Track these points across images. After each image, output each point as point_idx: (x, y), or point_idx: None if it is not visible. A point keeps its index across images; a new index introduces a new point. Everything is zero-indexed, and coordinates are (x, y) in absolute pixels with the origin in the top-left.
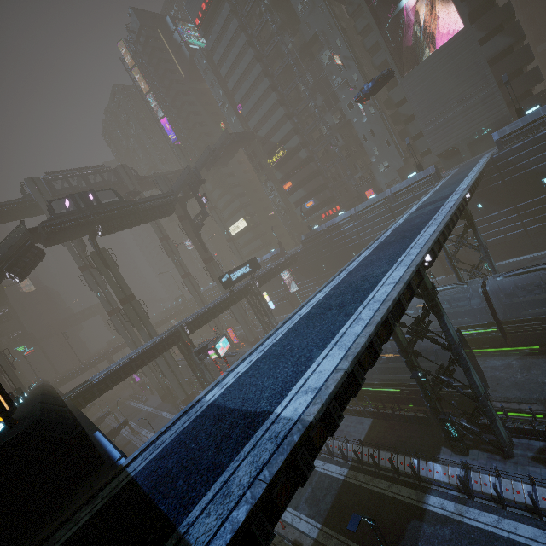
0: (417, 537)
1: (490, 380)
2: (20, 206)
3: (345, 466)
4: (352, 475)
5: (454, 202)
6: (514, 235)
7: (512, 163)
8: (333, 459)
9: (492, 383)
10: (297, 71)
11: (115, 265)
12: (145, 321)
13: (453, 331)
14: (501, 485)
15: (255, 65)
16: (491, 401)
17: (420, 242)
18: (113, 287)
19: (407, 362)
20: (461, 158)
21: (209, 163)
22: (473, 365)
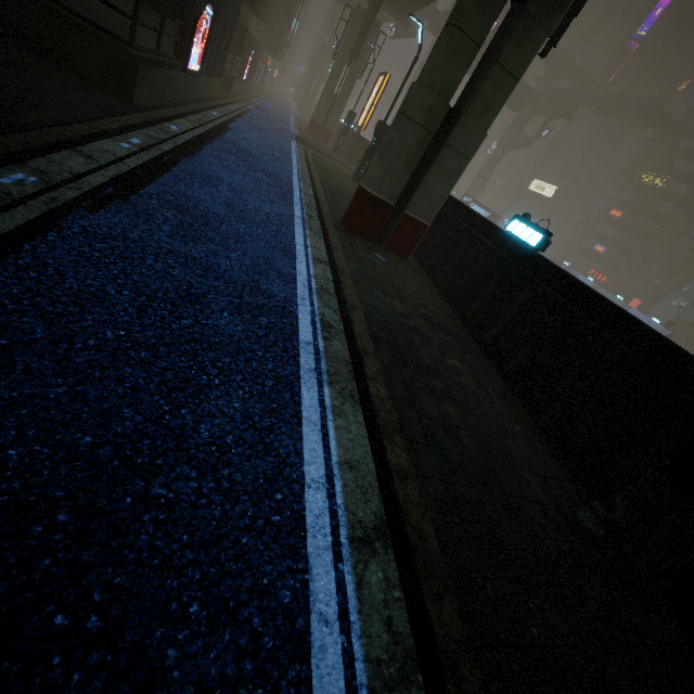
0: None
1: None
2: None
3: None
4: None
5: None
6: None
7: None
8: None
9: None
10: None
11: None
12: None
13: None
14: None
15: None
16: None
17: None
18: None
19: None
20: None
21: (604, 107)
22: None
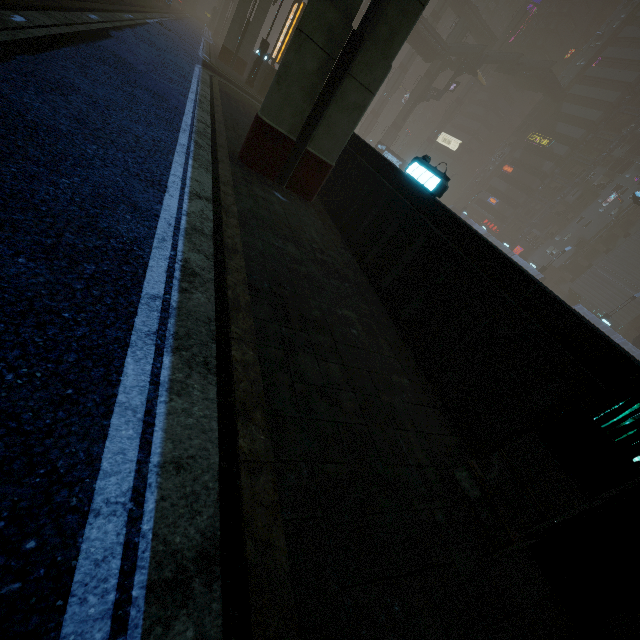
0: None
1: None
2: None
3: None
4: None
5: None
6: None
7: None
8: None
9: None
10: None
11: None
12: None
13: None
14: None
15: None
16: None
17: None
18: None
19: None
20: None
21: (504, 67)
22: None
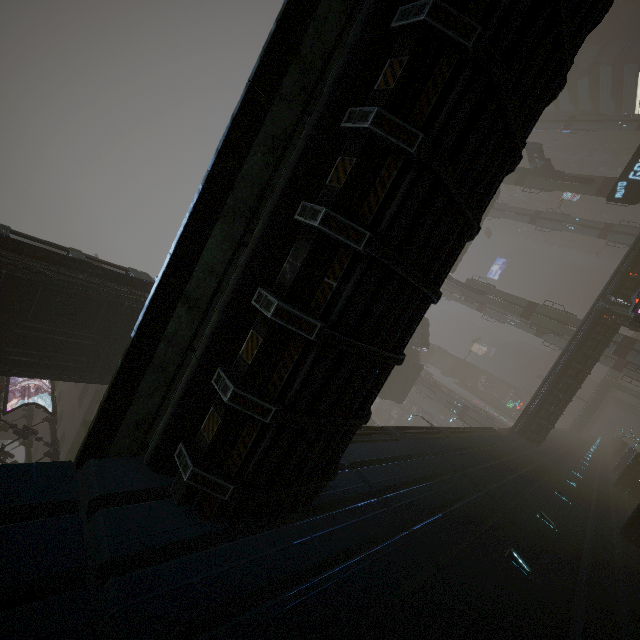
0: None
1: None
2: None
3: None
4: None
5: None
6: None
7: None
8: None
9: None
10: None
11: (489, 287)
12: (570, 322)
13: None
14: None
15: None
16: None
17: None
18: (503, 308)
19: None
20: None
21: None
22: None
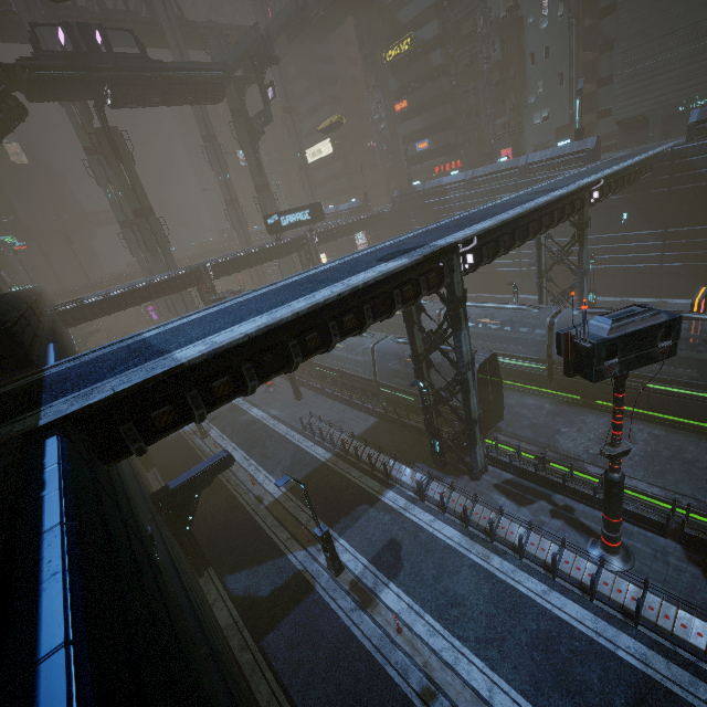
0: (361, 516)
1: (512, 416)
2: None
3: (331, 451)
4: (334, 460)
5: (548, 198)
6: (644, 269)
7: (692, 166)
8: (323, 443)
9: (513, 419)
10: None
11: (130, 159)
12: (164, 247)
13: (467, 350)
14: (450, 496)
15: None
16: (497, 433)
17: (456, 236)
18: (126, 189)
19: (416, 369)
20: (647, 137)
21: (293, 29)
22: (494, 394)
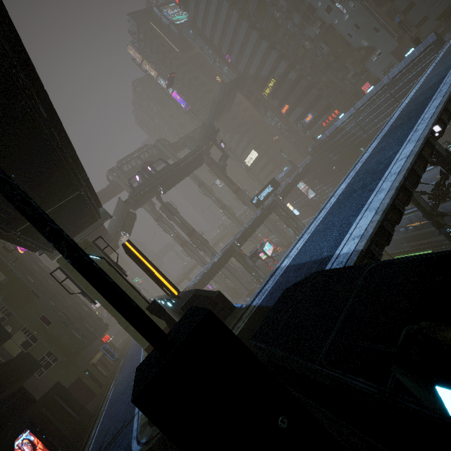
0: None
1: None
2: (110, 190)
3: None
4: None
5: None
6: None
7: None
8: None
9: None
10: (269, 1)
11: (177, 212)
12: (206, 245)
13: None
14: None
15: (232, 14)
16: None
17: (425, 118)
18: (180, 226)
19: (433, 223)
20: None
21: (217, 114)
22: None
